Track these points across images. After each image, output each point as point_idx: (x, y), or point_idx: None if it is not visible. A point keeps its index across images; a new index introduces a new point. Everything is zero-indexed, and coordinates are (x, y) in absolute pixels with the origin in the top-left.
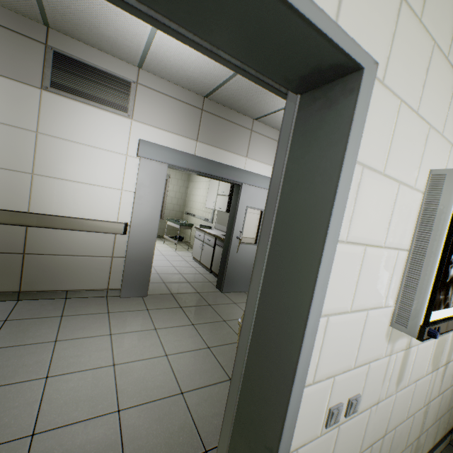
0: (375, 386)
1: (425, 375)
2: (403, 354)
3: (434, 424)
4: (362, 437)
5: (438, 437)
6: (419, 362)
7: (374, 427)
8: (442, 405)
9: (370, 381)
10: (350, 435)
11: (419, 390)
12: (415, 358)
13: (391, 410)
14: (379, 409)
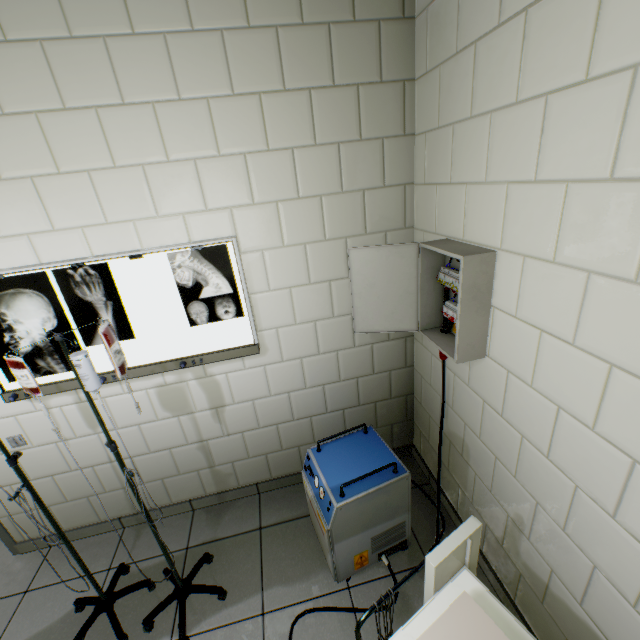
0: (47, 430)
1: (161, 420)
2: (79, 407)
3: (250, 459)
4: (66, 461)
5: (285, 471)
6: (127, 410)
7: (83, 456)
8: (256, 444)
9: (33, 427)
10: (41, 458)
11: (159, 431)
12: (113, 408)
13: (103, 445)
14: (77, 444)
